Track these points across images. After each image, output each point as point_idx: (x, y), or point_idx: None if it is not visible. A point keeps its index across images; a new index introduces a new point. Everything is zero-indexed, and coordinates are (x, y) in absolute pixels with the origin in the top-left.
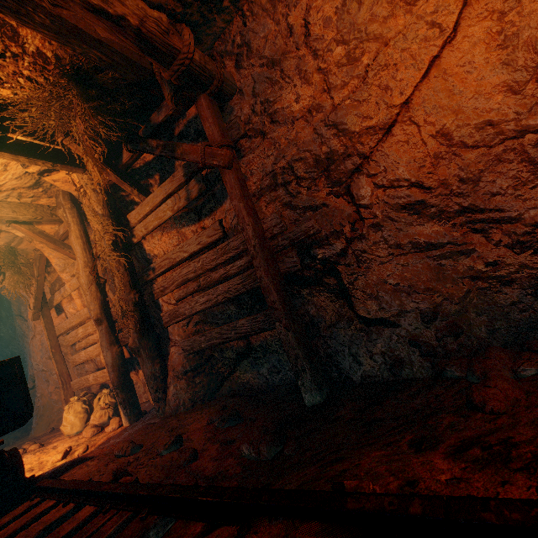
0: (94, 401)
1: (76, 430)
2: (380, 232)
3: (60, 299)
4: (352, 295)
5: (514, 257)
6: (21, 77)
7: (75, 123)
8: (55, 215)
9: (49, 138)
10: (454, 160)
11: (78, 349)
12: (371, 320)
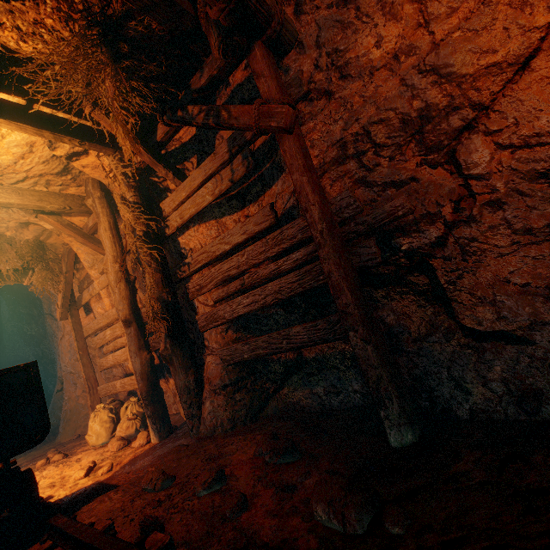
0: (121, 410)
1: (102, 441)
2: (500, 212)
3: (88, 298)
4: (453, 299)
5: None
6: (43, 28)
7: (104, 87)
8: (83, 206)
9: (75, 109)
10: None
11: (106, 352)
12: (484, 333)
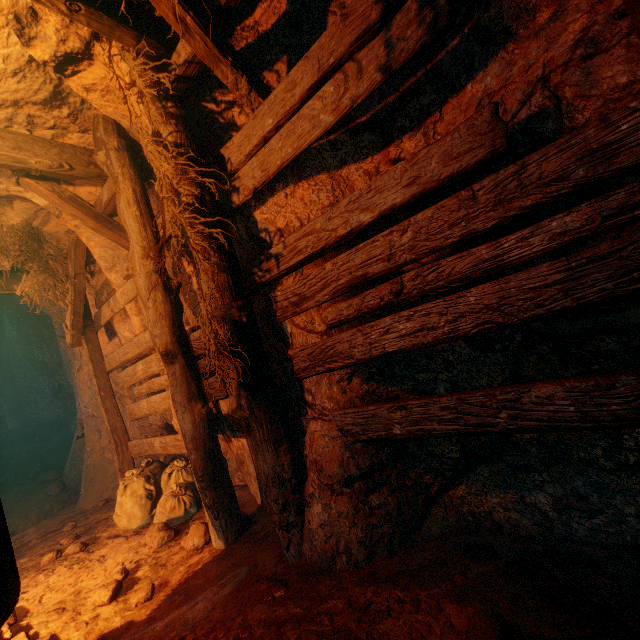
0: (162, 478)
1: (136, 524)
2: None
3: (109, 316)
4: None
5: None
6: None
7: None
8: (92, 165)
9: None
10: None
11: (137, 395)
12: None
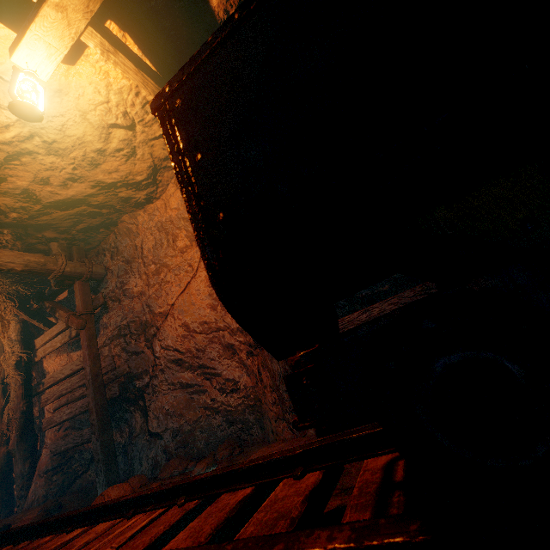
0: None
1: None
2: (164, 374)
3: None
4: (149, 414)
5: (220, 397)
6: None
7: None
8: None
9: None
10: (192, 339)
11: None
12: (153, 433)
